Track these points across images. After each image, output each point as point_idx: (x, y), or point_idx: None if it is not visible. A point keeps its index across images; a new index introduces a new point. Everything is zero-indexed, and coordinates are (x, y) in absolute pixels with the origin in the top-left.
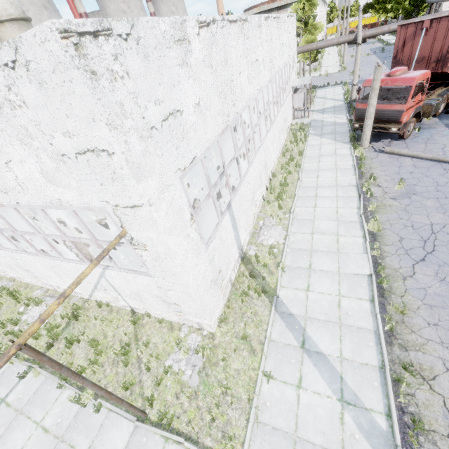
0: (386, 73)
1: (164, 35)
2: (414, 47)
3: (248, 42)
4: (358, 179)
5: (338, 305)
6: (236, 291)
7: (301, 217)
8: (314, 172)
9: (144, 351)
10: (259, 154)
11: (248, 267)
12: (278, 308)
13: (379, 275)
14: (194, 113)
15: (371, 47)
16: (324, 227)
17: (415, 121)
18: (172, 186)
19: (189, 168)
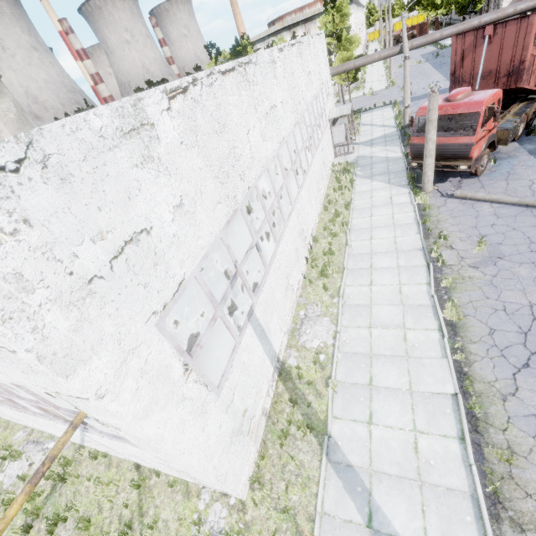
0: (445, 96)
1: (101, 133)
2: (477, 60)
3: (257, 89)
4: (423, 239)
5: (414, 448)
6: (272, 427)
7: (353, 301)
8: (366, 232)
9: (151, 534)
10: (291, 223)
11: (288, 386)
12: (331, 455)
13: (467, 393)
14: (174, 220)
15: (422, 52)
16: (385, 317)
17: (489, 152)
18: (142, 344)
19: (174, 300)
